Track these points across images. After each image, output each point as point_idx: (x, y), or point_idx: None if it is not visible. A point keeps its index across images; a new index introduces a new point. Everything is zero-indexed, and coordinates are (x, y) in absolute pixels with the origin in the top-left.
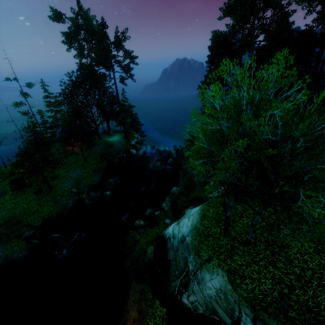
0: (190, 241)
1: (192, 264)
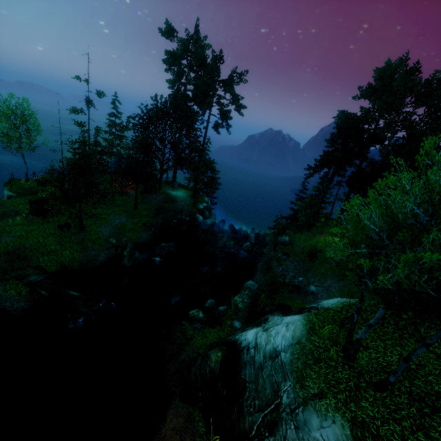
0: (288, 360)
1: (288, 396)
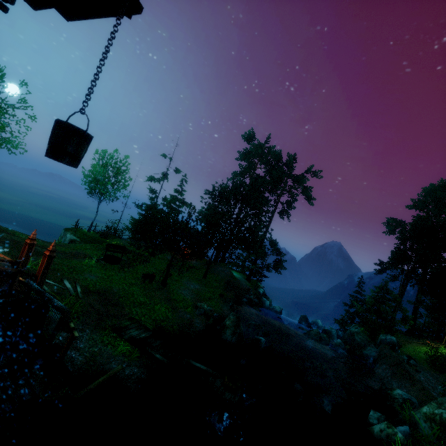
0: None
1: None
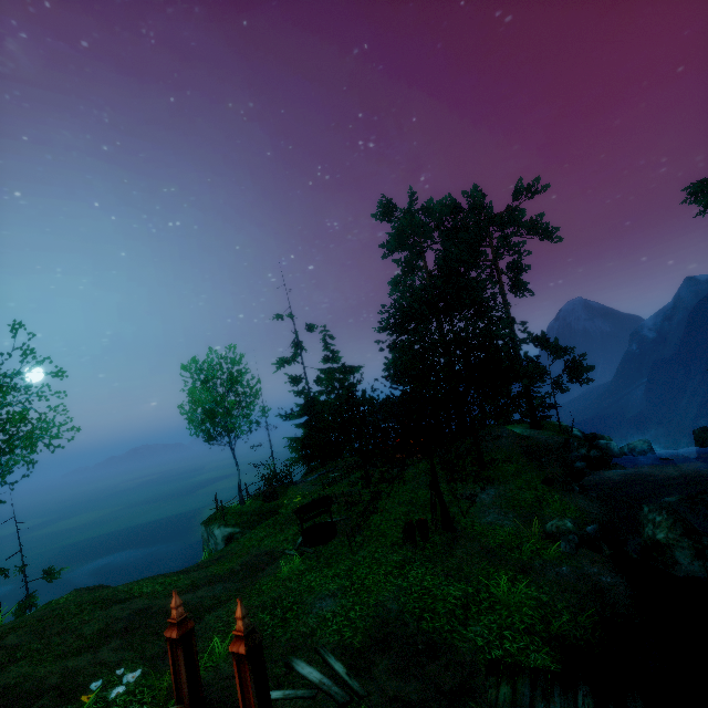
0: None
1: None
